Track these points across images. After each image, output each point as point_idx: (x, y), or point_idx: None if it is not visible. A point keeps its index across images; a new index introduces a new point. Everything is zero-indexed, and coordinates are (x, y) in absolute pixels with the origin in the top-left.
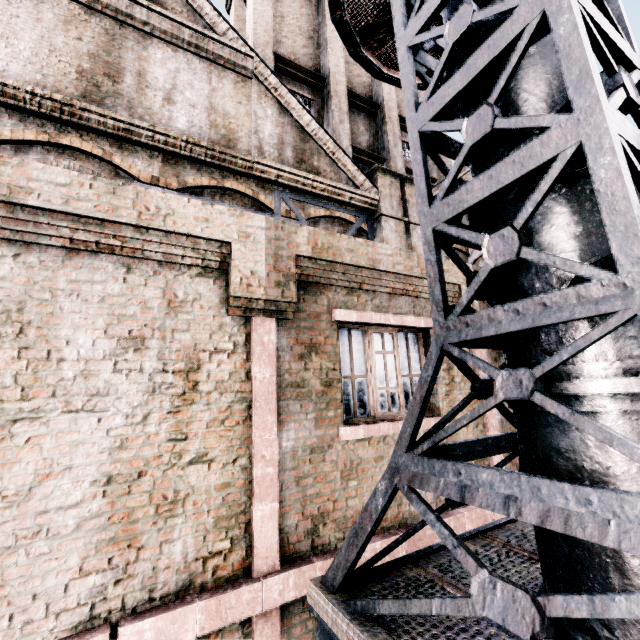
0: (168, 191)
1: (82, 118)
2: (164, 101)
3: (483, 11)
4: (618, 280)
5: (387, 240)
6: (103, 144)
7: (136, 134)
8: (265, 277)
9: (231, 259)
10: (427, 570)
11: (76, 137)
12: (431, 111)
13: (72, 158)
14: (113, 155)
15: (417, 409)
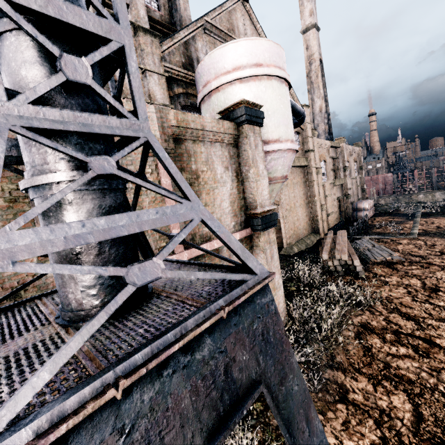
0: None
1: None
2: None
3: None
4: None
5: (125, 84)
6: None
7: None
8: None
9: None
10: (43, 300)
11: None
12: None
13: None
14: None
15: None
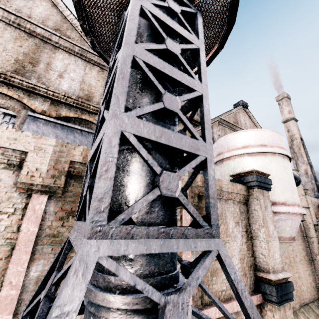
0: (48, 118)
1: (10, 80)
2: (58, 76)
3: (117, 55)
4: (86, 228)
5: None
6: (20, 93)
7: (38, 90)
8: (45, 172)
9: (25, 161)
10: None
11: (5, 88)
12: (103, 100)
13: (1, 98)
14: (23, 98)
15: (42, 279)
